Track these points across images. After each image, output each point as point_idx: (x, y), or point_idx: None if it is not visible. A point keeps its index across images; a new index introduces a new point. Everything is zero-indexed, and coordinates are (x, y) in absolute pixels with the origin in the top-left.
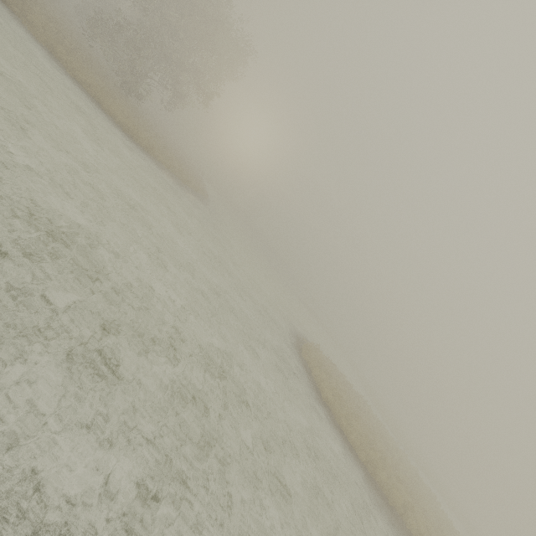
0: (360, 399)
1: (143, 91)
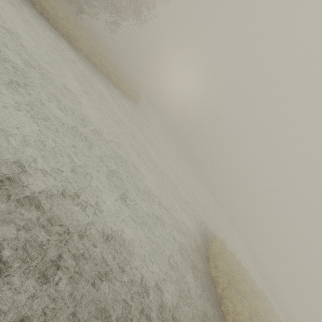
0: (264, 301)
1: (85, 5)
